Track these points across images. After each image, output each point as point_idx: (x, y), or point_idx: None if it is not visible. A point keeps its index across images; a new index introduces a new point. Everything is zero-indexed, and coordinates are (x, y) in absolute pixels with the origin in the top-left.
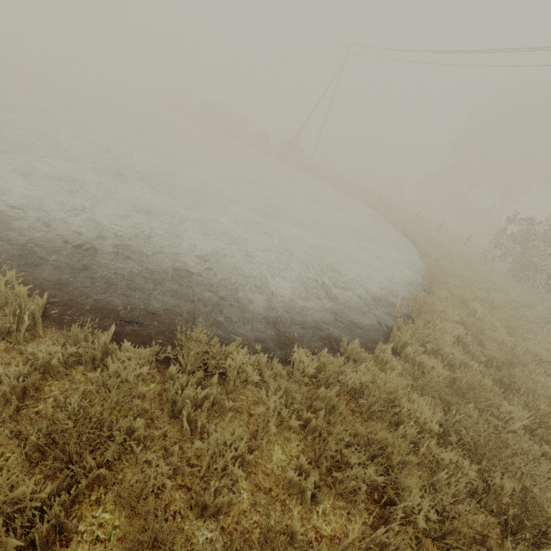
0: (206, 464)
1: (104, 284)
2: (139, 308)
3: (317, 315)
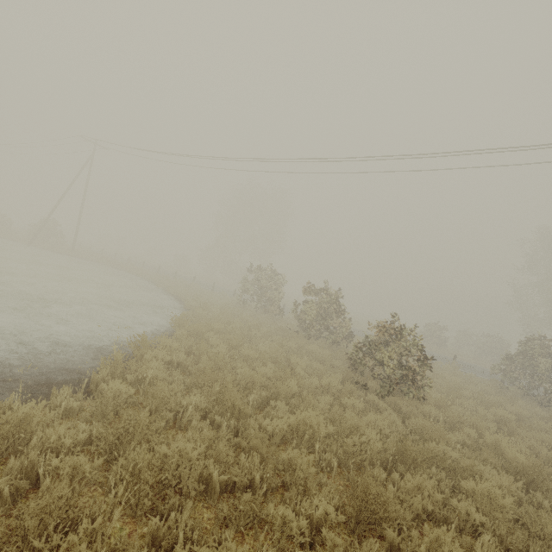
0: None
1: None
2: None
3: None
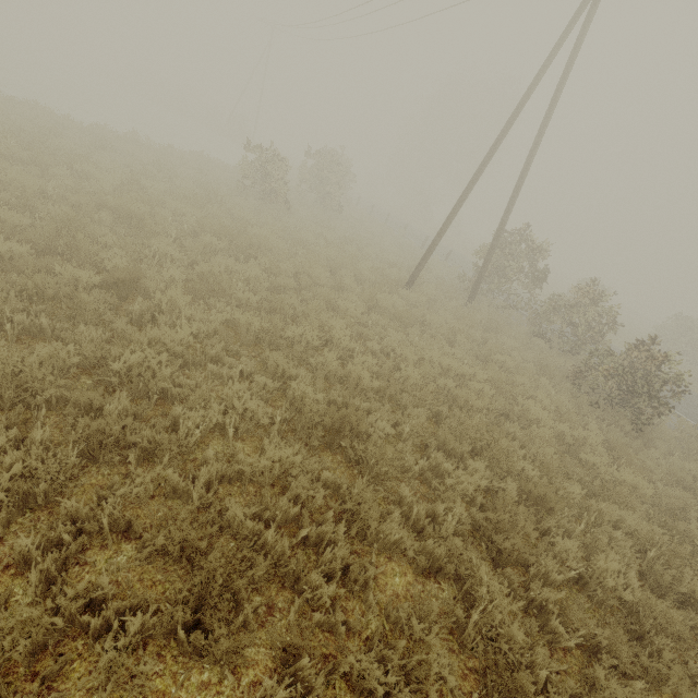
0: None
1: None
2: None
3: None
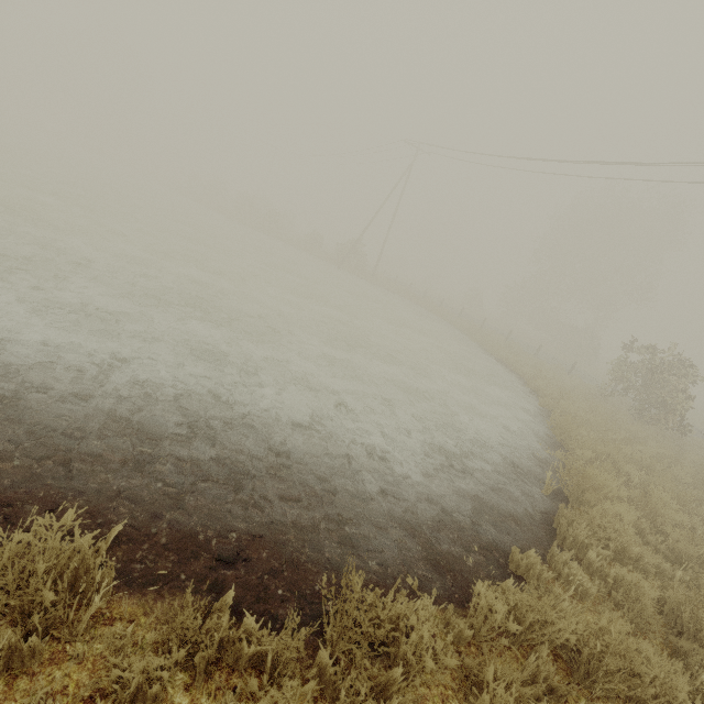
0: None
1: (177, 489)
2: (235, 530)
3: (458, 505)
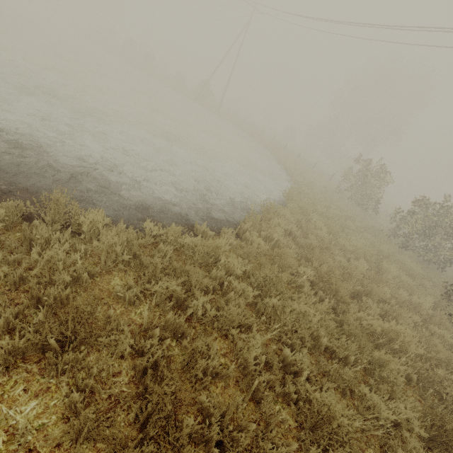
0: (47, 276)
1: None
2: (19, 186)
3: (184, 209)
